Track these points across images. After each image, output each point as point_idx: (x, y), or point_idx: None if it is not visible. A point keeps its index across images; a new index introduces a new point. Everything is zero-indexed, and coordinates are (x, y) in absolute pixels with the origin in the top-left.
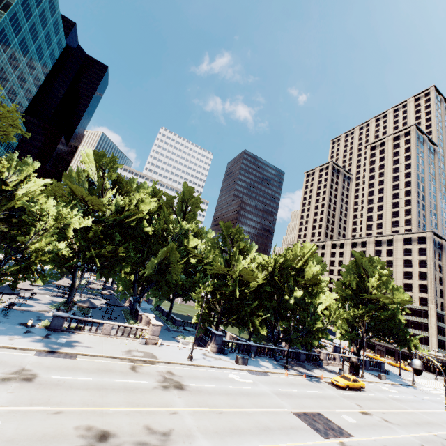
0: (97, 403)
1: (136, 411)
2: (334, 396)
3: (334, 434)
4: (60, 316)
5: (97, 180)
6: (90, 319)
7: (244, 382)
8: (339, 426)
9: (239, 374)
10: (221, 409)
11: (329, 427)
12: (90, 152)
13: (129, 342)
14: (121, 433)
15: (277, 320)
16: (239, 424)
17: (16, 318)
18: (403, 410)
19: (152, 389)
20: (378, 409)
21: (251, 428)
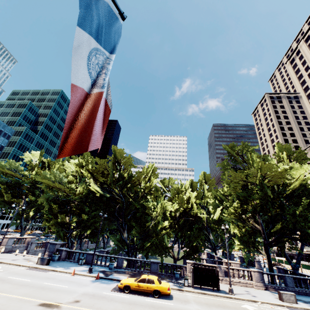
0: None
1: None
2: (72, 291)
3: None
4: None
5: (29, 164)
6: None
7: None
8: None
9: (10, 267)
10: None
11: None
12: (37, 153)
13: None
14: None
15: (124, 228)
16: None
17: None
18: None
19: None
20: None
21: None
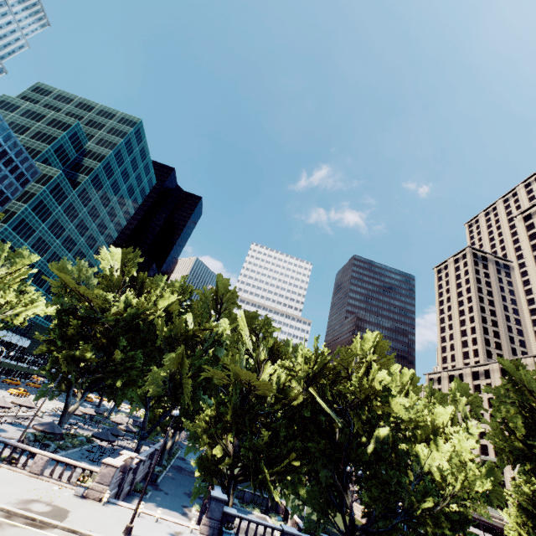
0: None
1: None
2: None
3: None
4: None
5: (110, 275)
6: (20, 444)
7: None
8: None
9: None
10: None
11: None
12: (118, 251)
13: (60, 490)
14: None
15: (345, 484)
16: None
17: None
18: None
19: None
20: None
21: None
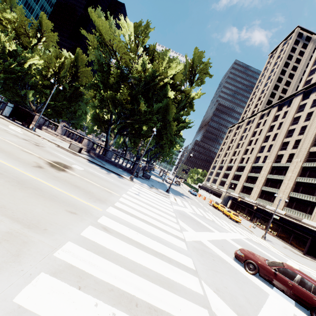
0: None
1: None
2: None
3: None
4: None
5: None
6: None
7: None
8: None
9: None
10: None
11: None
12: None
13: None
14: None
15: None
16: None
17: None
18: None
19: None
20: None
21: None
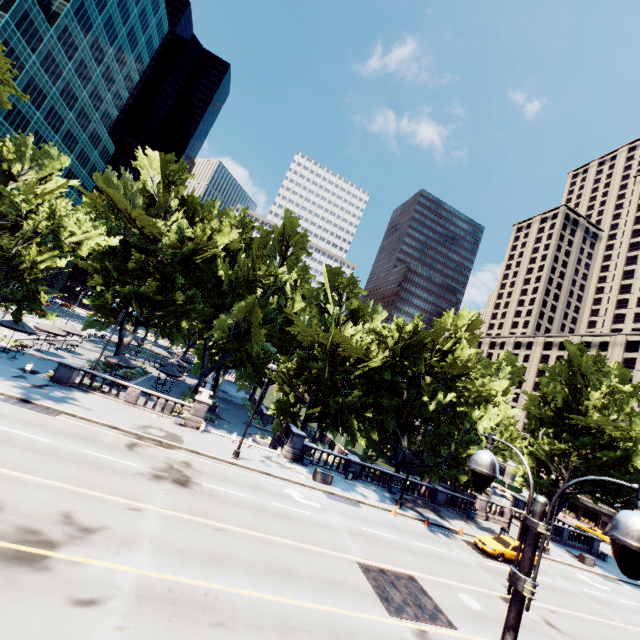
0: (23, 467)
1: (74, 491)
2: (466, 562)
3: (416, 614)
4: (68, 365)
5: (156, 194)
6: (109, 377)
7: (305, 504)
8: (439, 606)
9: (306, 493)
10: (226, 525)
11: (416, 602)
12: (156, 157)
13: (159, 418)
14: (14, 509)
15: (403, 432)
16: (238, 551)
17: (25, 362)
18: (600, 619)
19: (134, 474)
20: (546, 603)
21: (254, 563)
